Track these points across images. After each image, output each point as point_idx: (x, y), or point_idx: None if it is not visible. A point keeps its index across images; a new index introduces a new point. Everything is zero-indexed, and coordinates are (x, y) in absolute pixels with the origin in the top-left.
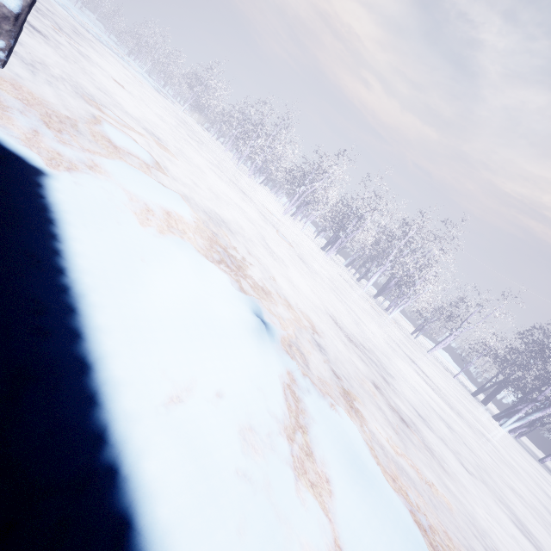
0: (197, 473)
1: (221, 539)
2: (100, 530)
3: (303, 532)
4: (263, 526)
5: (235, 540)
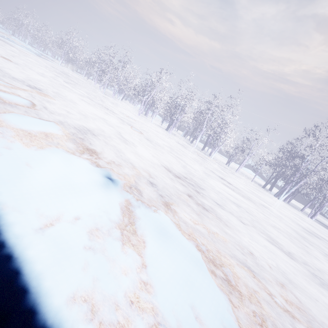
0: (58, 250)
1: (70, 271)
2: (2, 277)
3: (123, 263)
4: (98, 264)
5: (80, 271)
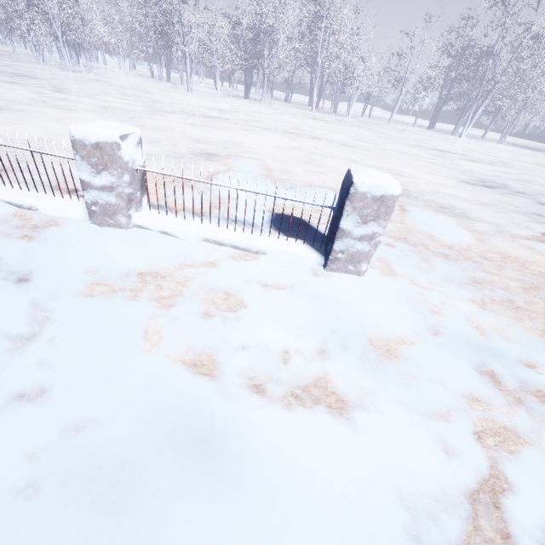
0: None
1: None
2: None
3: None
4: None
5: None
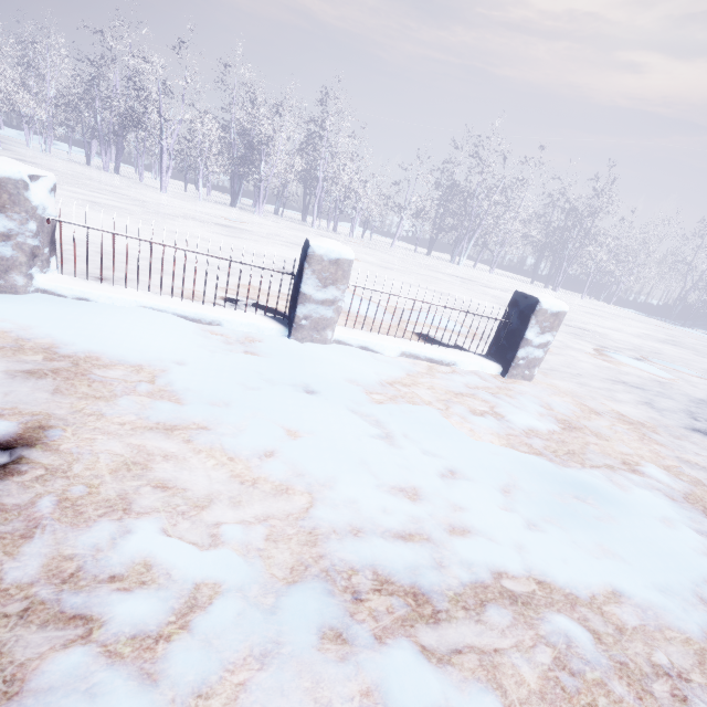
0: None
1: None
2: None
3: None
4: None
5: None
